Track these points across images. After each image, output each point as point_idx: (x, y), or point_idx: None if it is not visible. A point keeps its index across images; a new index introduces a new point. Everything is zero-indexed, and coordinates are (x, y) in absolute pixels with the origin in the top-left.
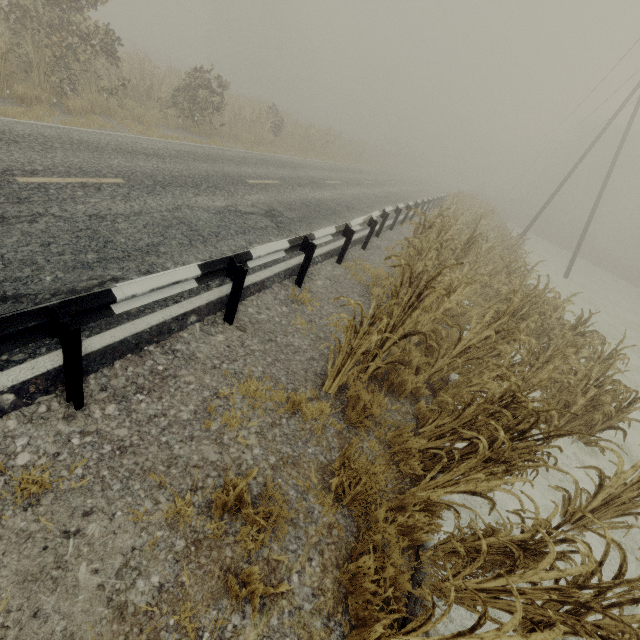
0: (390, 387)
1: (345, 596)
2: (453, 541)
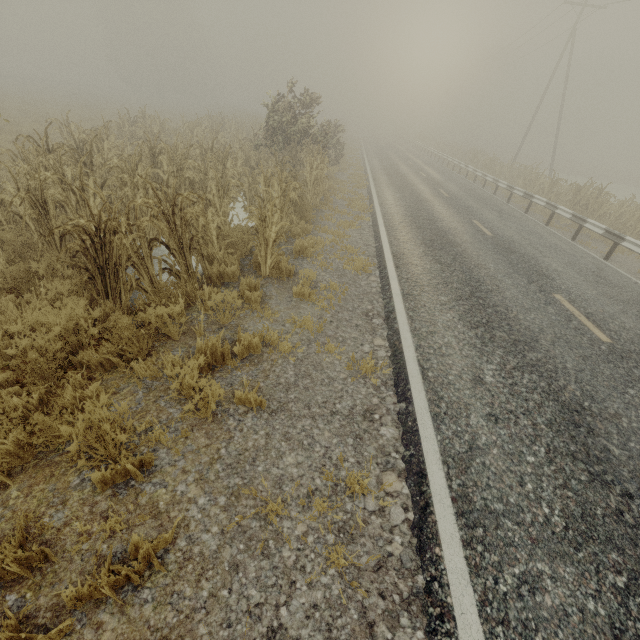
0: None
1: None
2: None
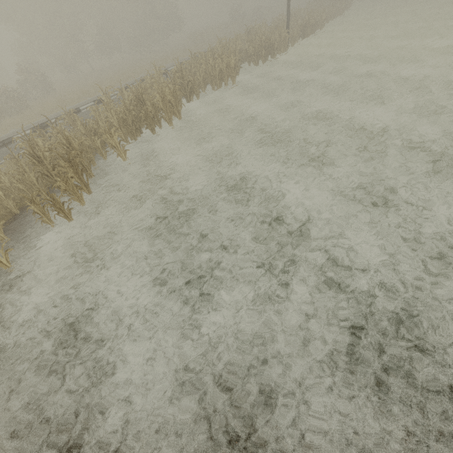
0: None
1: None
2: None
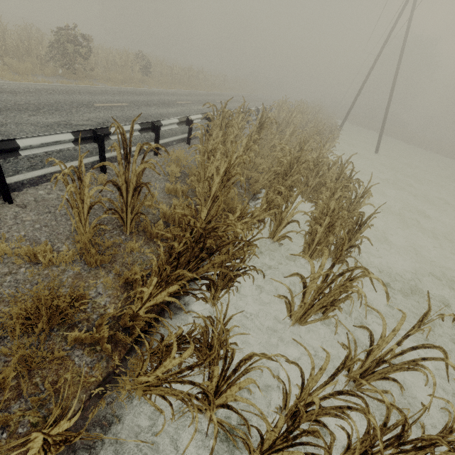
0: (152, 236)
1: (0, 403)
2: (134, 345)
